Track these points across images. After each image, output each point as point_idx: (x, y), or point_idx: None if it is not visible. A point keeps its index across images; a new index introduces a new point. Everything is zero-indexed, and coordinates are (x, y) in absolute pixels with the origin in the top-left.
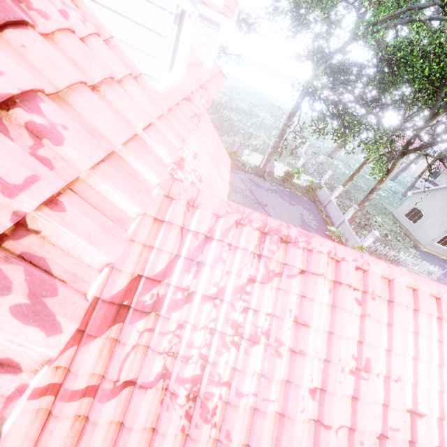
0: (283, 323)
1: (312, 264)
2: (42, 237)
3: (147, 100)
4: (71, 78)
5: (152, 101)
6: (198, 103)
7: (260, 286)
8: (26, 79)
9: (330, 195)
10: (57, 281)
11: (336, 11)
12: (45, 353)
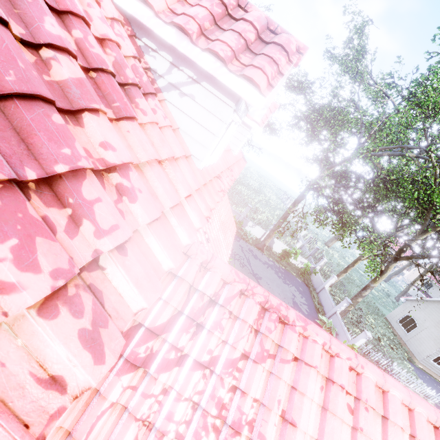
0: (270, 415)
1: (306, 352)
2: (105, 274)
3: (192, 175)
4: (151, 156)
5: (195, 177)
6: (224, 181)
7: (253, 365)
8: (127, 155)
9: (324, 283)
10: (107, 315)
11: (343, 137)
12: (89, 380)
